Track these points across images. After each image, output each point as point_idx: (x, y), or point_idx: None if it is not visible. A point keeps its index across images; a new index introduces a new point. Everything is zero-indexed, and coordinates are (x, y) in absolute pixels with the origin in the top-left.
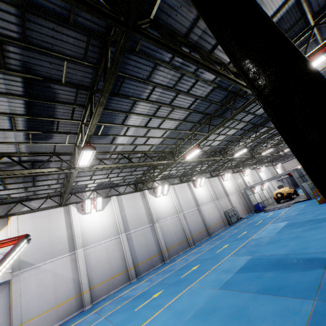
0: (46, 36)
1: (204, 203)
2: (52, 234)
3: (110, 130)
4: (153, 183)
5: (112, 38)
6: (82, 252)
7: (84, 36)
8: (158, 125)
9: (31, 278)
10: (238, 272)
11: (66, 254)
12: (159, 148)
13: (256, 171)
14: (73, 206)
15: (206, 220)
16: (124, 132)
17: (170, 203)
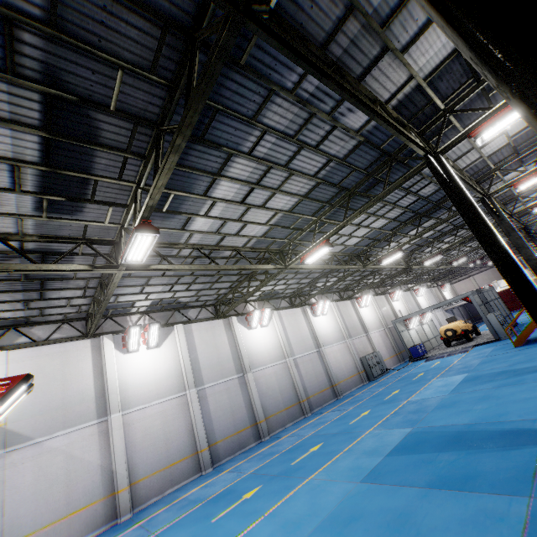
0: (90, 22)
1: (328, 342)
2: (68, 386)
3: (183, 204)
4: (246, 306)
5: (205, 34)
6: (120, 419)
7: (156, 28)
8: (263, 202)
9: (25, 463)
10: (391, 454)
11: (92, 422)
12: (261, 243)
13: (412, 295)
14: (108, 337)
15: (331, 371)
16: (205, 209)
17: (273, 340)
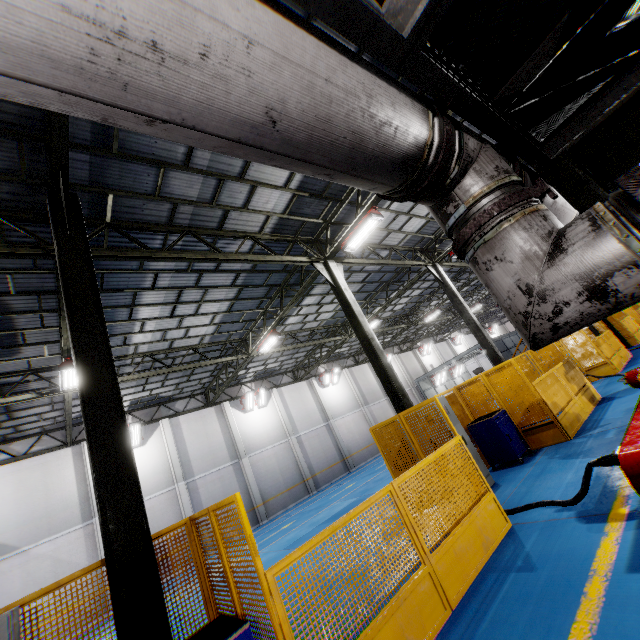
0: None
1: (340, 413)
2: (51, 495)
3: (113, 329)
4: (241, 388)
5: None
6: None
7: None
8: (194, 311)
9: (14, 570)
10: (322, 523)
11: (78, 527)
12: (219, 337)
13: (448, 344)
14: None
15: (341, 444)
16: (139, 327)
17: (272, 420)
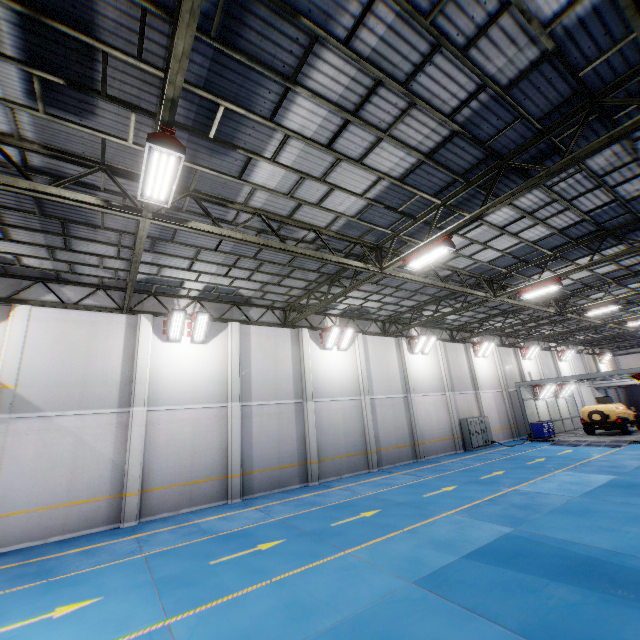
0: None
1: (422, 390)
2: (91, 362)
3: (239, 131)
4: (324, 319)
5: None
6: (143, 415)
7: None
8: (361, 153)
9: (30, 435)
10: (471, 557)
11: (111, 410)
12: (353, 229)
13: (552, 357)
14: (147, 318)
15: (416, 426)
16: (273, 149)
17: (349, 369)
